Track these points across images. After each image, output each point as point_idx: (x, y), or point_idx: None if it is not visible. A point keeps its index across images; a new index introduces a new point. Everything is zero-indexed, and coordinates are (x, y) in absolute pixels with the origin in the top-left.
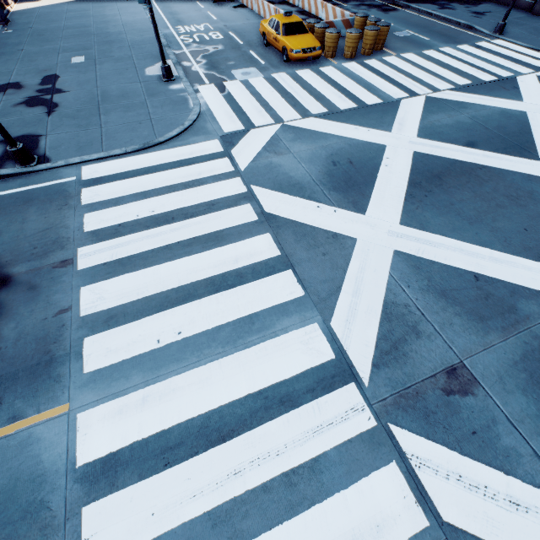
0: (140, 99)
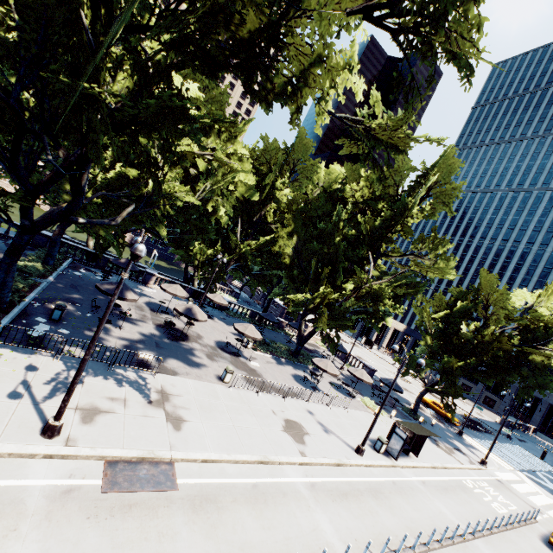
0: (546, 458)
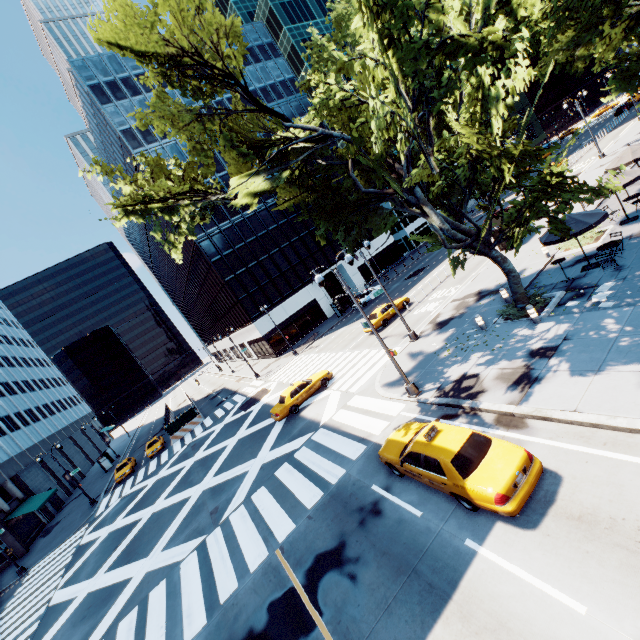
0: None
